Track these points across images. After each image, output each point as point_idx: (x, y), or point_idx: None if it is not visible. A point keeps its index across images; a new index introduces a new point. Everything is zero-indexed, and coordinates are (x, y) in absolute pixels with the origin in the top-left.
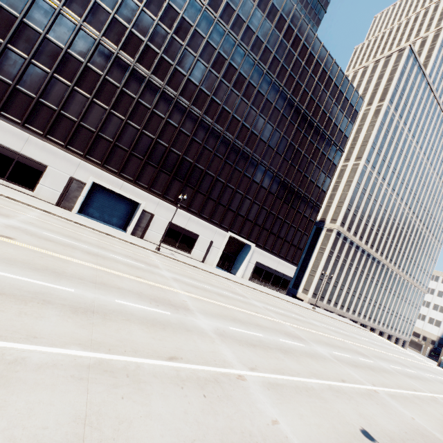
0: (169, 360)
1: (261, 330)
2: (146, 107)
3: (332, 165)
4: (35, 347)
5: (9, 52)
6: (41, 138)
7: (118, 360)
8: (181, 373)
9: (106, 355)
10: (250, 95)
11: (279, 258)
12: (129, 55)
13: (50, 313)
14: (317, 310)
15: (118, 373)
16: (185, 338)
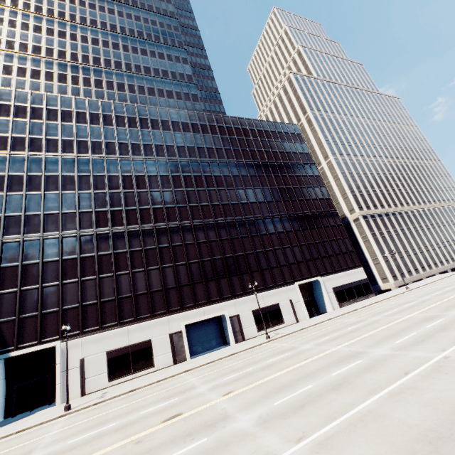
0: (407, 375)
1: (410, 330)
2: (179, 245)
3: (316, 178)
4: (362, 405)
5: (84, 283)
6: (135, 323)
7: (393, 388)
8: (421, 374)
9: (385, 390)
10: (231, 183)
11: (345, 271)
12: (147, 223)
13: (332, 396)
14: (410, 287)
15: (403, 391)
16: (392, 363)
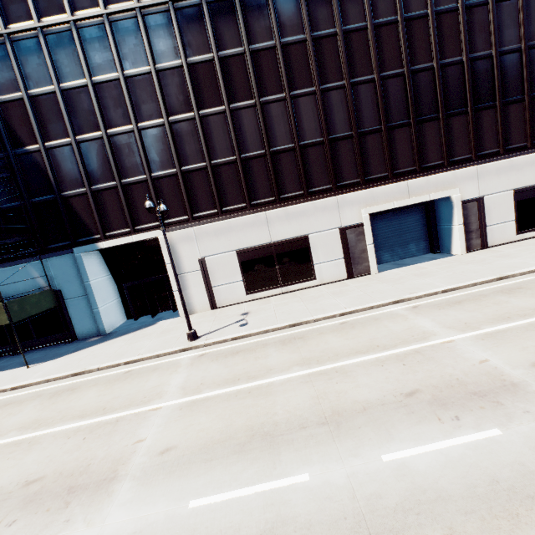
0: None
1: None
2: (360, 31)
3: None
4: None
5: (176, 128)
6: (277, 206)
7: None
8: None
9: None
10: None
11: None
12: None
13: None
14: None
15: None
16: None
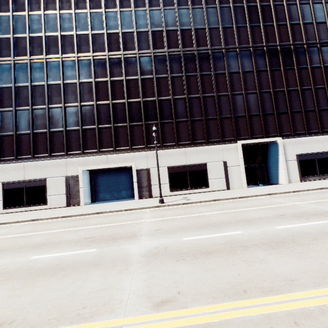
0: None
1: None
2: (89, 83)
3: None
4: None
5: None
6: (31, 160)
7: None
8: None
9: None
10: None
11: (327, 134)
12: (54, 54)
13: None
14: None
15: None
16: None
